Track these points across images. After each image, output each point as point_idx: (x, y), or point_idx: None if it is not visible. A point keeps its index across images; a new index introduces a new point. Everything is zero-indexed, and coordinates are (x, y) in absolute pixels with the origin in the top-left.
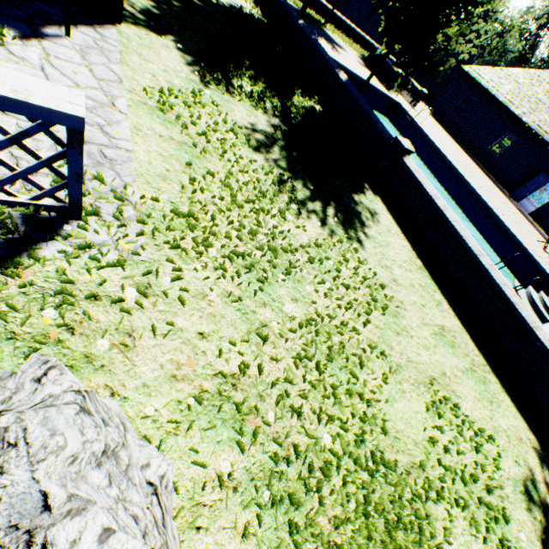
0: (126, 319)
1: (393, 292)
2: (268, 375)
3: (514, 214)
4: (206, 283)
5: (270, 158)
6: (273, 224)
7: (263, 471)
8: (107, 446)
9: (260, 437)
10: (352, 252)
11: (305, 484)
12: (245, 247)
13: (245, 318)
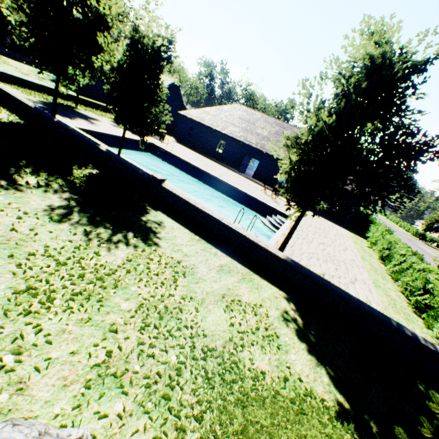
0: (13, 375)
1: (187, 262)
2: (126, 347)
3: (244, 181)
4: (62, 323)
5: (73, 221)
6: (93, 263)
7: (144, 396)
8: (40, 431)
9: (135, 381)
10: (153, 253)
11: (171, 386)
12: (80, 287)
13: (99, 327)
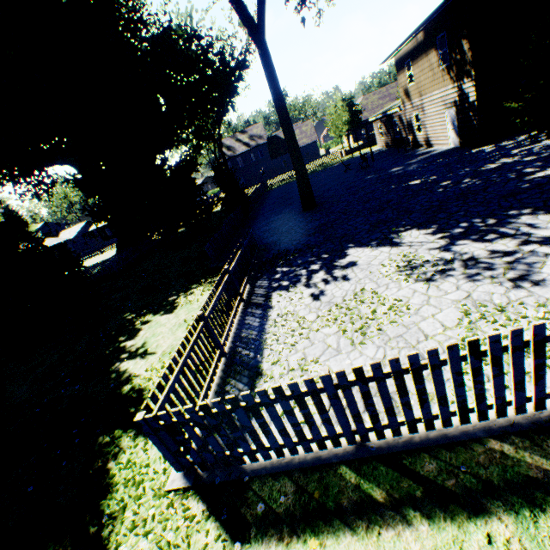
0: None
1: None
2: None
3: None
4: None
5: None
6: None
7: None
8: None
9: None
10: None
11: None
12: None
13: None
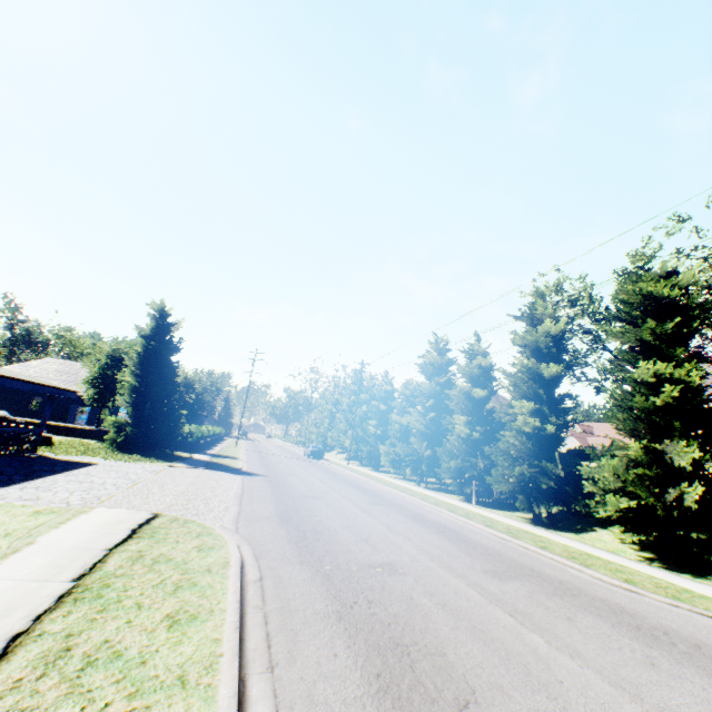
0: None
1: None
2: None
3: None
4: None
5: None
6: None
7: None
8: None
9: None
10: None
11: None
12: None
13: None
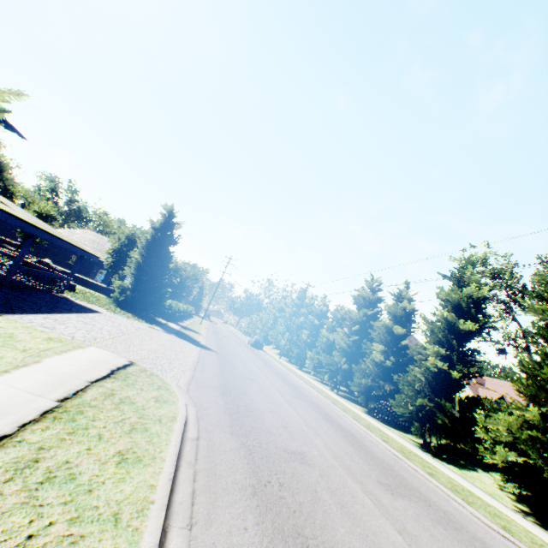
0: None
1: None
2: None
3: None
4: None
5: None
6: None
7: None
8: None
9: None
10: None
11: None
12: None
13: None
